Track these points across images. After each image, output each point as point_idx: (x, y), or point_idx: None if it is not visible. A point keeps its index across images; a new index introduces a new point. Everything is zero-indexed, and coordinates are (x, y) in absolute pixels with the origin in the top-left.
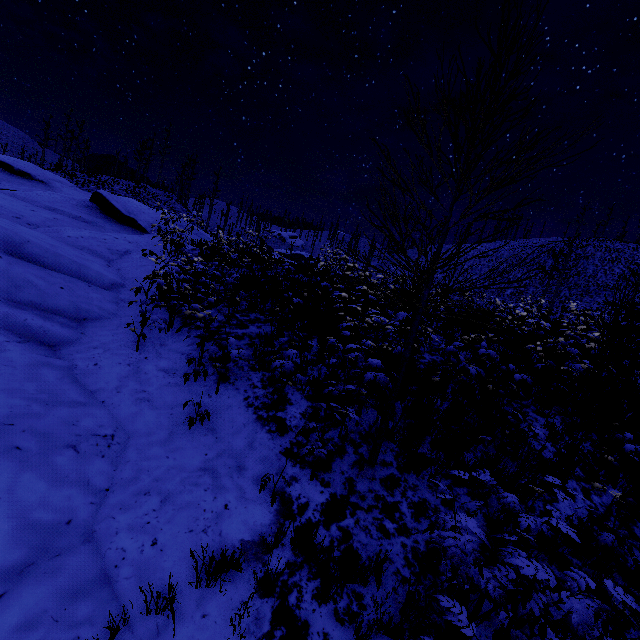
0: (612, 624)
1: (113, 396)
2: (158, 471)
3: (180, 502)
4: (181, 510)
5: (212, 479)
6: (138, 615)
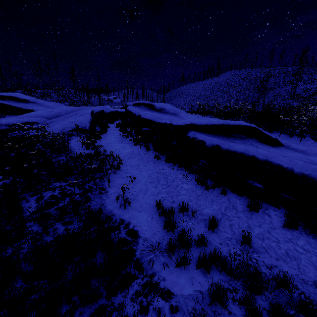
0: None
1: None
2: None
3: None
4: None
5: None
6: None
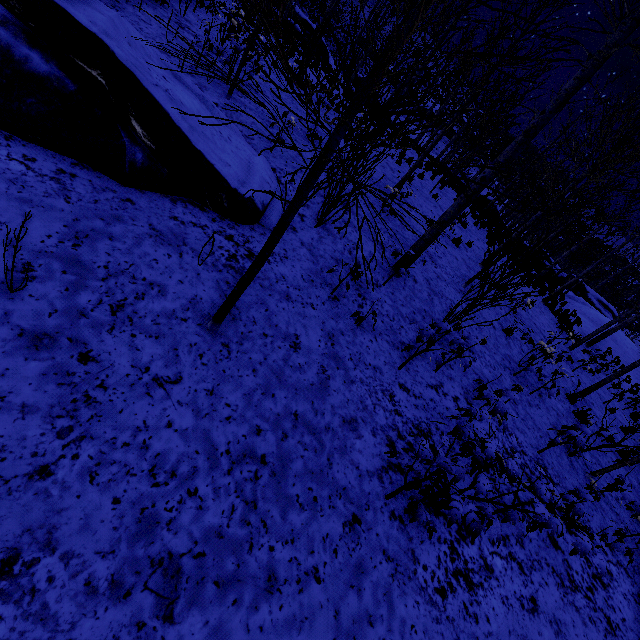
0: None
1: None
2: None
3: None
4: None
5: None
6: None
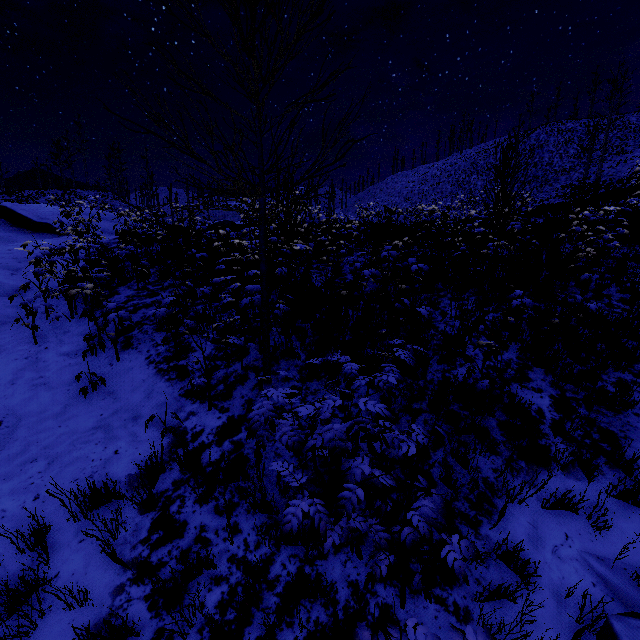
0: (363, 431)
1: (6, 389)
2: (48, 440)
3: (68, 460)
4: (68, 466)
5: (105, 433)
6: (13, 556)
